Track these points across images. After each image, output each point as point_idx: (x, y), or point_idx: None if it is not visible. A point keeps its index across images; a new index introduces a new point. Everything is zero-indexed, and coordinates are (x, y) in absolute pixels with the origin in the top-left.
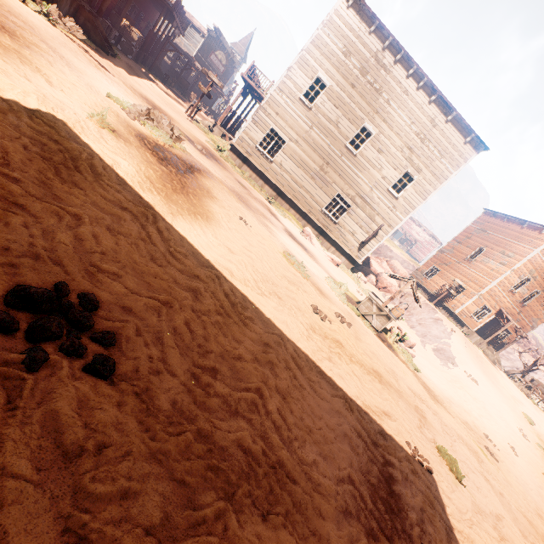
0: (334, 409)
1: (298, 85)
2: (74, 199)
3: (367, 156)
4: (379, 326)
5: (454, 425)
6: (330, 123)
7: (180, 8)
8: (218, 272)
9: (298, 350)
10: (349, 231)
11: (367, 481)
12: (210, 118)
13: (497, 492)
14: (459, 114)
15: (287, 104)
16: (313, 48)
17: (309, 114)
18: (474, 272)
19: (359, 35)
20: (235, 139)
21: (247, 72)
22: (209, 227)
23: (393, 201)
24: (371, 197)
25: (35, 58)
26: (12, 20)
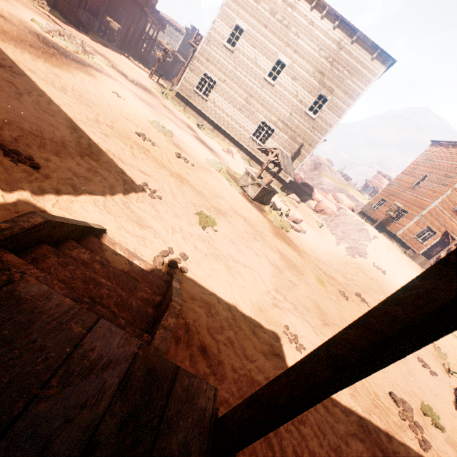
0: (50, 123)
1: (222, 34)
2: None
3: (284, 85)
4: (253, 194)
5: (286, 251)
6: (250, 61)
7: (152, 7)
8: (8, 58)
9: (55, 106)
10: None
11: (17, 129)
12: None
13: (284, 278)
14: (362, 33)
15: (215, 52)
16: (230, 2)
17: (232, 56)
18: (417, 197)
19: None
20: (178, 86)
21: (194, 39)
22: (48, 65)
23: (311, 122)
24: (291, 121)
25: None
26: None
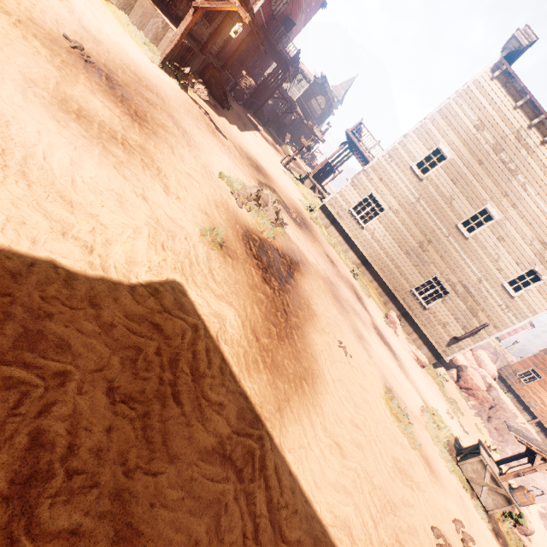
0: None
1: (412, 153)
2: (159, 516)
3: (482, 242)
4: (491, 506)
5: None
6: (442, 198)
7: (296, 61)
8: None
9: None
10: (440, 321)
11: None
12: (298, 157)
13: None
14: None
15: (395, 172)
16: (438, 117)
17: (419, 185)
18: None
19: (501, 108)
20: (328, 199)
21: (353, 129)
22: (316, 404)
23: (507, 300)
24: (477, 289)
25: (158, 149)
26: (146, 98)
